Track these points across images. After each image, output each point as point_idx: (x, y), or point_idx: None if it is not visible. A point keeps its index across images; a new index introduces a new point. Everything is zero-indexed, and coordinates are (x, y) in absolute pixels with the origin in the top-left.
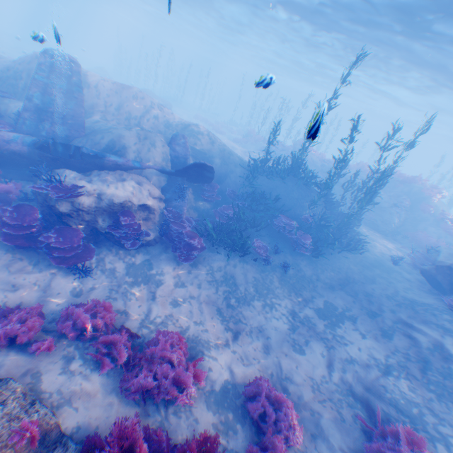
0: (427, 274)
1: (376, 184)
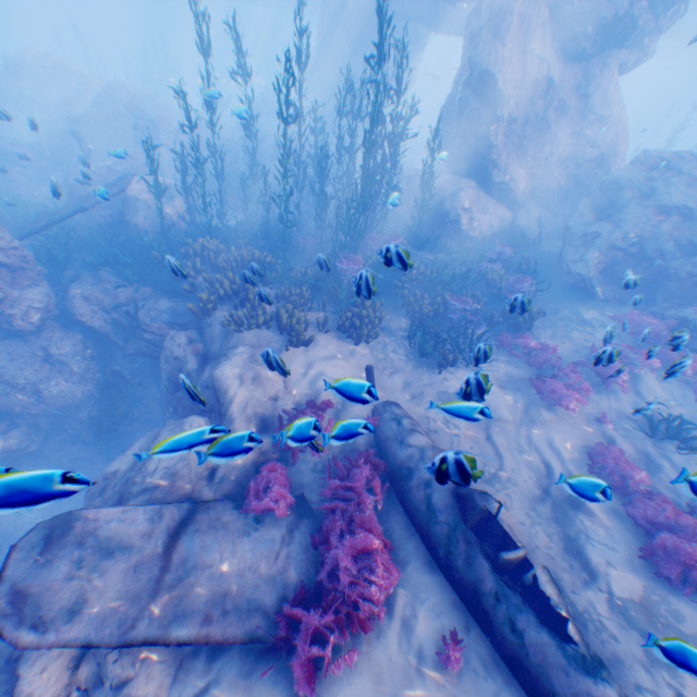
0: None
1: None
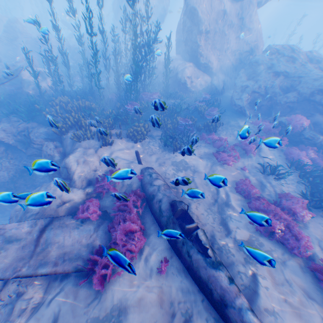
0: None
1: None
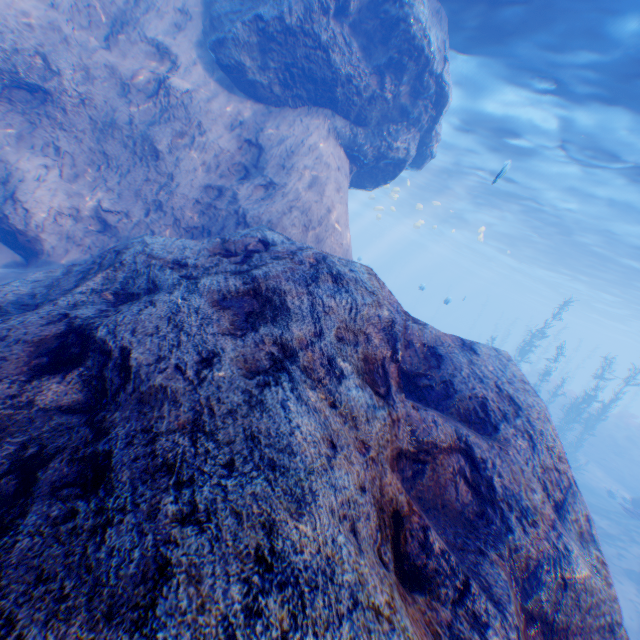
0: (635, 504)
1: (580, 402)
